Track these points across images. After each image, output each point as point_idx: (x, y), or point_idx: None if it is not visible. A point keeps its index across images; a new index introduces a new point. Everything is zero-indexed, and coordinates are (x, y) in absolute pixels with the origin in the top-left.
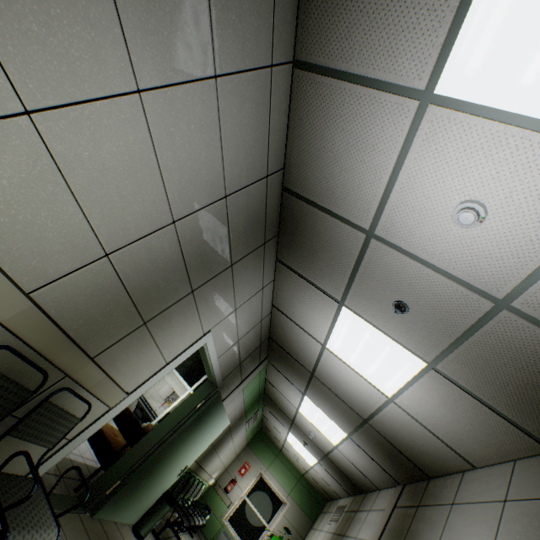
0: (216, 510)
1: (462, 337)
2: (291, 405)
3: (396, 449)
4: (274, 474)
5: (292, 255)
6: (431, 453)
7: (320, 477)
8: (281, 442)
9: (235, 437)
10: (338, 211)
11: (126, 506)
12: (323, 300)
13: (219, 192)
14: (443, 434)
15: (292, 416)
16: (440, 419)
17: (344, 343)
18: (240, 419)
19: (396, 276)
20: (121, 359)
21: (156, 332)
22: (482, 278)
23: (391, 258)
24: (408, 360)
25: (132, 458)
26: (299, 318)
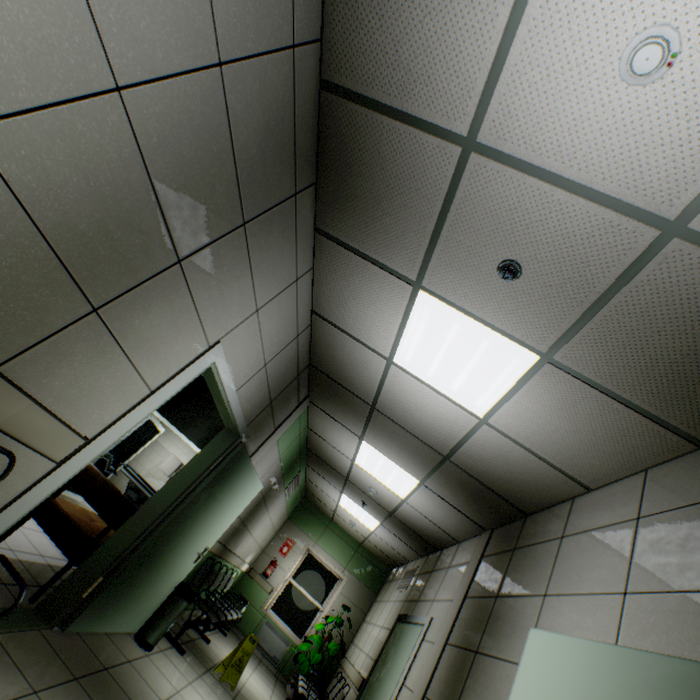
0: (254, 600)
1: (600, 302)
2: (344, 457)
3: (486, 487)
4: (326, 548)
5: (340, 216)
6: (532, 483)
7: (383, 543)
8: (332, 509)
9: (272, 509)
10: (417, 109)
11: (120, 610)
12: (389, 286)
13: (207, 49)
14: (552, 454)
15: (346, 472)
16: (551, 435)
17: (420, 350)
18: (276, 485)
19: (508, 216)
20: (59, 377)
21: (121, 332)
22: (648, 188)
23: (502, 184)
24: (514, 357)
25: (119, 544)
26: (354, 324)
